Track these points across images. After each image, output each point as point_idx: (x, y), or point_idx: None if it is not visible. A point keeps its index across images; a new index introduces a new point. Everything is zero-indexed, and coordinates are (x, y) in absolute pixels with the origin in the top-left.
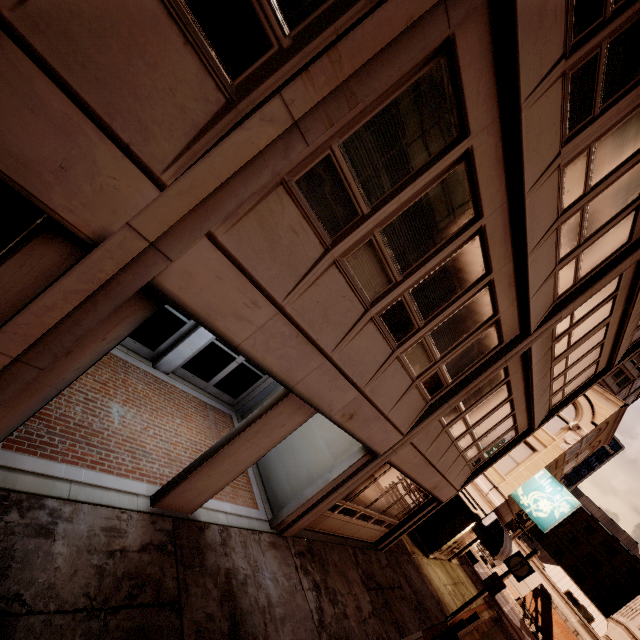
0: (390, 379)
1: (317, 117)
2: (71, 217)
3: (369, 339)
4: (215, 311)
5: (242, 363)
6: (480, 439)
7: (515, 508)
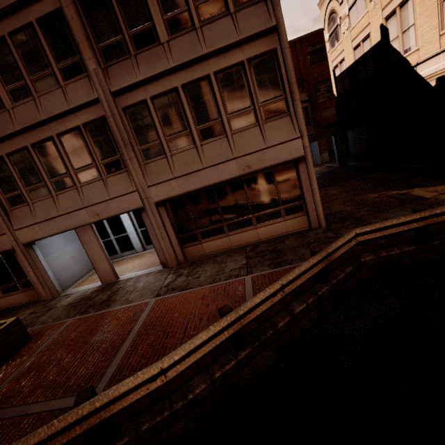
0: (90, 192)
1: None
2: (9, 248)
3: (64, 198)
4: (33, 237)
5: None
6: (224, 114)
7: None
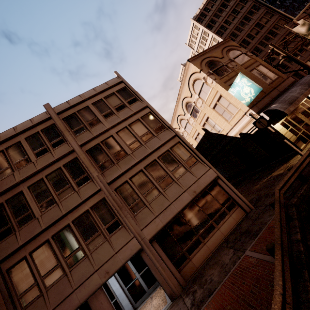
0: (99, 255)
1: (9, 307)
2: None
3: (77, 271)
4: None
5: (140, 275)
6: (169, 172)
7: (276, 83)
